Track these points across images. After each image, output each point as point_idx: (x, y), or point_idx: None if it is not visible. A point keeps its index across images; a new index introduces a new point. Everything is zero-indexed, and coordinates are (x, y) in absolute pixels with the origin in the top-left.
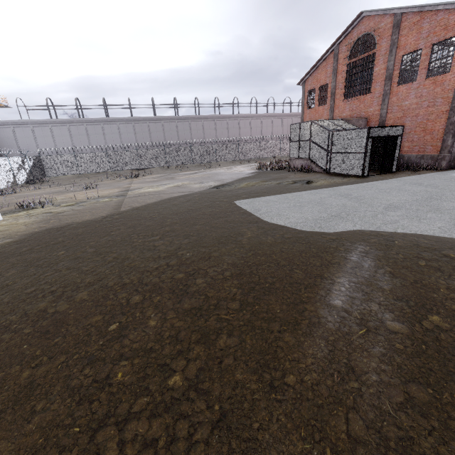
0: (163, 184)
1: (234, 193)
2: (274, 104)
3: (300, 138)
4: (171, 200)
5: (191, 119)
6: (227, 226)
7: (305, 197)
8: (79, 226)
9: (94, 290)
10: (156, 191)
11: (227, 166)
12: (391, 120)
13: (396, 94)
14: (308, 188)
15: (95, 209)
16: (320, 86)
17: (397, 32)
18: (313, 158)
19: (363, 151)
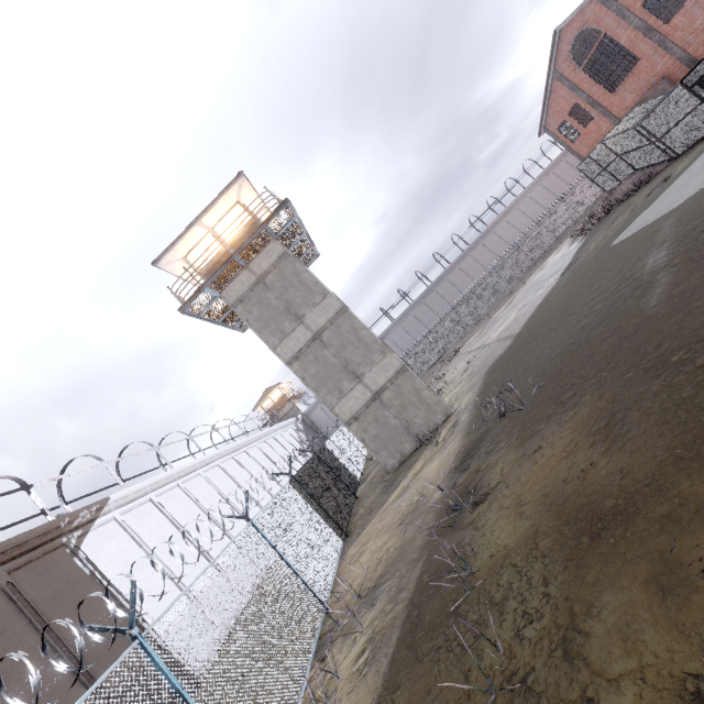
0: (502, 322)
1: (595, 251)
2: (517, 181)
3: (602, 166)
4: (545, 301)
5: (445, 274)
6: (635, 243)
7: (679, 182)
8: (508, 350)
9: (602, 302)
10: (512, 321)
11: (532, 273)
12: (698, 49)
13: (675, 31)
14: (672, 180)
15: (493, 351)
16: (568, 113)
17: (613, 2)
18: (641, 165)
19: (698, 102)
